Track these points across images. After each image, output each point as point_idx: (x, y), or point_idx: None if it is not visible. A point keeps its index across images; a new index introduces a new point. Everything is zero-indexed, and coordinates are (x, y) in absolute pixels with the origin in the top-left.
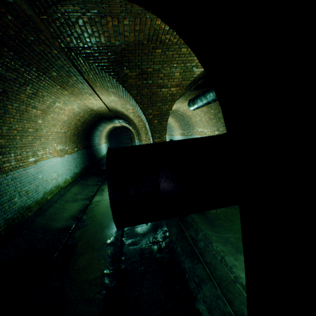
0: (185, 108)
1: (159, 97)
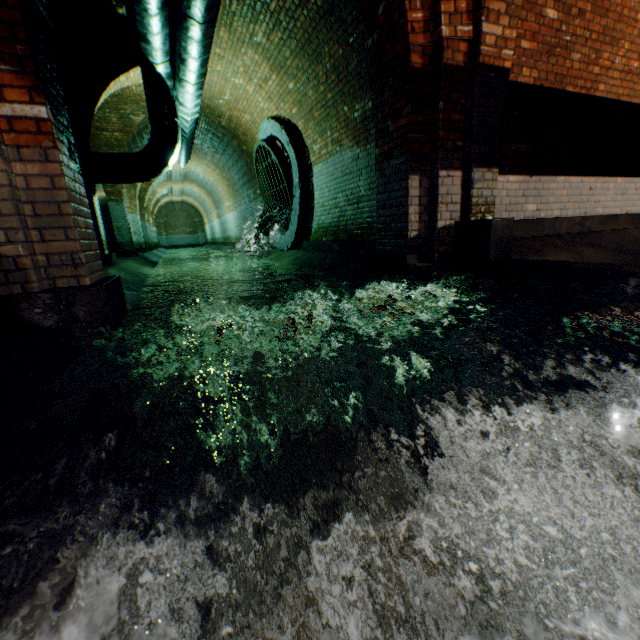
0: (202, 170)
1: (104, 141)
